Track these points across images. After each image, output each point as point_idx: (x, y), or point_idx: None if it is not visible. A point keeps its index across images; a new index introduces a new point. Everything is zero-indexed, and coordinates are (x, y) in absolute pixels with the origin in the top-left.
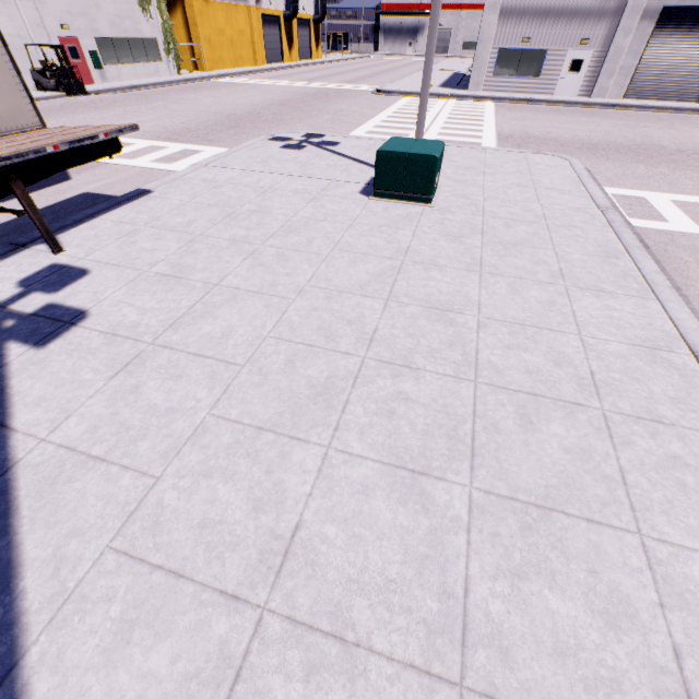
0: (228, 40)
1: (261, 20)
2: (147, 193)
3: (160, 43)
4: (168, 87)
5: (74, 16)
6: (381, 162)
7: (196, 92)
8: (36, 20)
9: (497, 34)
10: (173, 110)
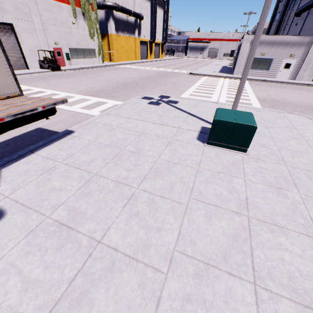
0: (125, 50)
1: (140, 43)
2: (71, 133)
3: (96, 50)
4: (97, 68)
5: (61, 39)
6: (216, 125)
7: (109, 71)
8: (44, 40)
9: (248, 51)
10: (97, 79)
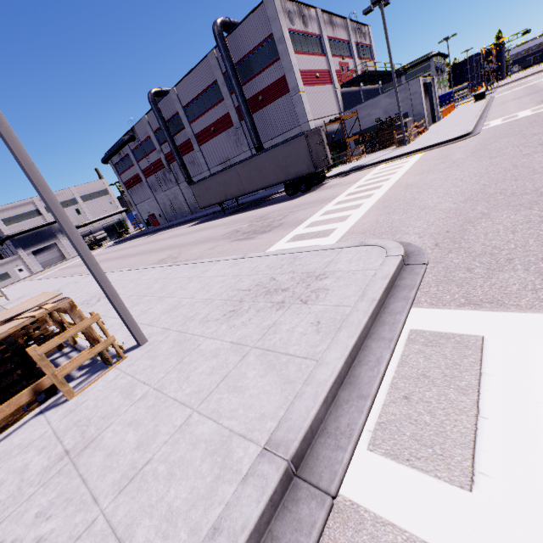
0: None
1: None
2: None
3: None
4: None
5: None
6: None
7: None
8: None
9: None
10: None
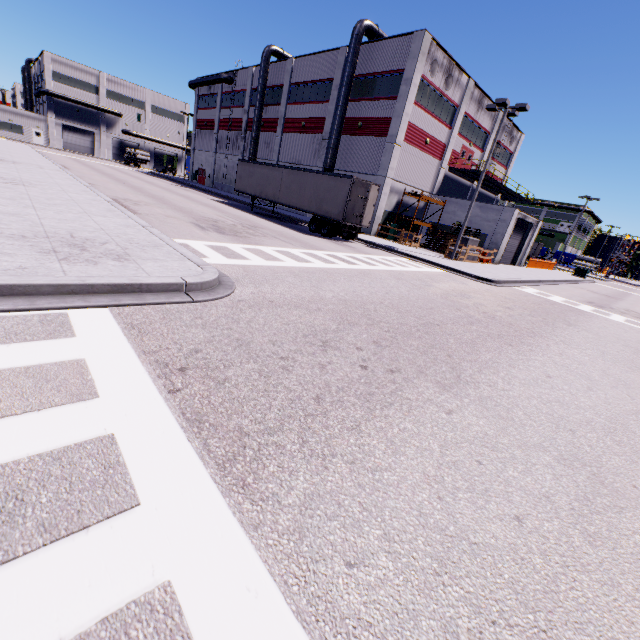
0: None
1: None
2: None
3: None
4: None
5: None
6: None
7: None
8: None
9: None
10: None
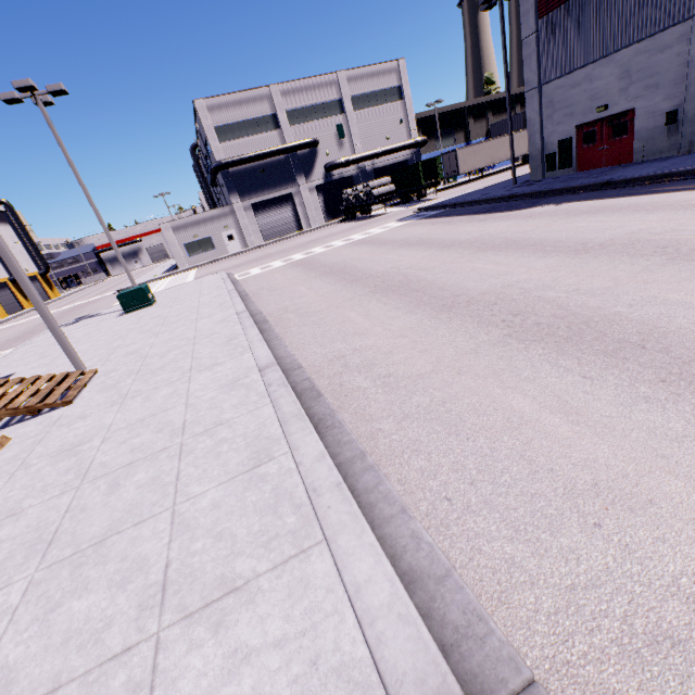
0: None
1: None
2: None
3: None
4: None
5: None
6: (121, 299)
7: None
8: None
9: (178, 239)
10: None
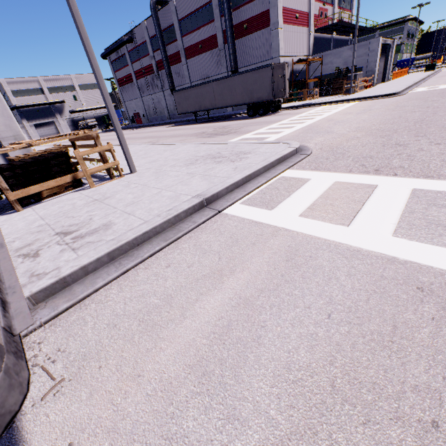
0: None
1: None
2: None
3: None
4: None
5: None
6: None
7: None
8: None
9: None
10: None
